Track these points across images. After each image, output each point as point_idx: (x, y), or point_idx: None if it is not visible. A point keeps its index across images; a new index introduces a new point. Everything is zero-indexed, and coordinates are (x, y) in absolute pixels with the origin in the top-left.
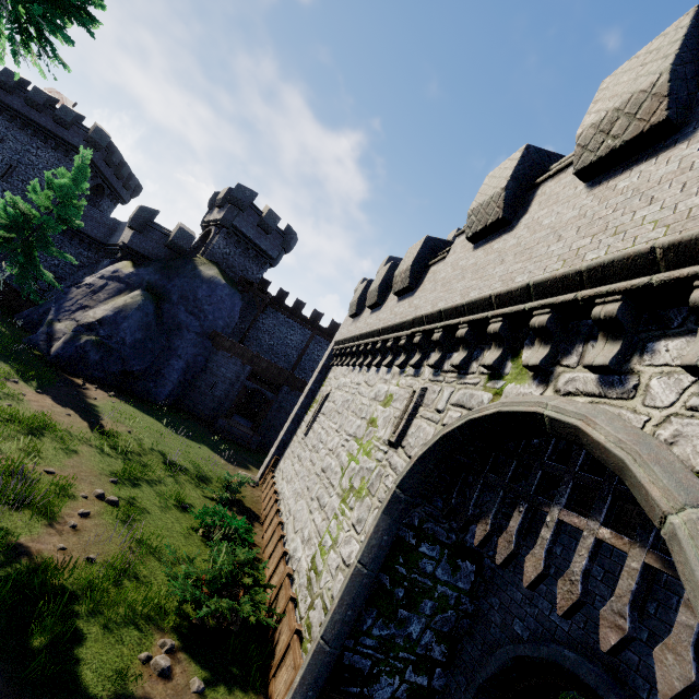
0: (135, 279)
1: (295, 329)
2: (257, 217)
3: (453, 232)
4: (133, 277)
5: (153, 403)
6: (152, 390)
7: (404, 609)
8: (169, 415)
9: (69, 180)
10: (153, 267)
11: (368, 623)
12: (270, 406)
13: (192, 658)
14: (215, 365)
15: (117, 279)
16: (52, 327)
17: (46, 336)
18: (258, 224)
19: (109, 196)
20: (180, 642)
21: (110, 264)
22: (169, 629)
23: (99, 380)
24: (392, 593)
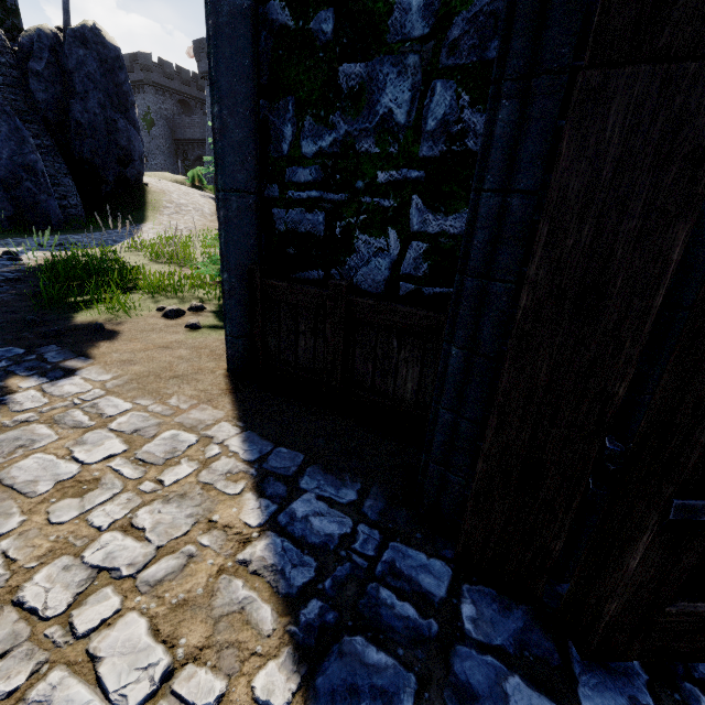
0: None
1: None
2: None
3: None
4: None
5: None
6: None
7: (351, 63)
8: None
9: None
10: None
11: (287, 136)
12: None
13: (217, 316)
14: None
15: None
16: None
17: None
18: None
19: None
20: (216, 310)
21: None
22: (215, 304)
23: None
24: (309, 39)
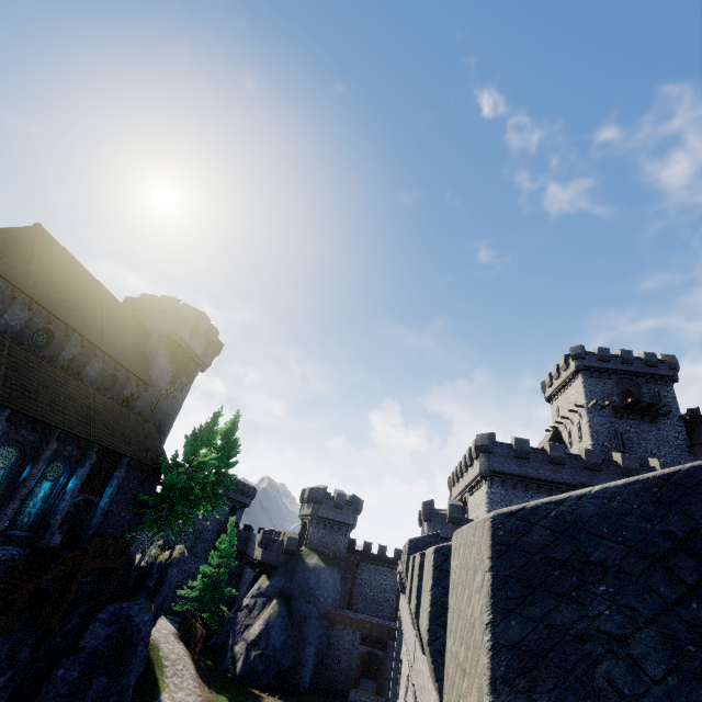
0: (271, 589)
1: (385, 573)
2: (331, 502)
3: (463, 457)
4: (270, 589)
5: (302, 693)
6: (299, 681)
7: None
8: (315, 701)
9: (227, 542)
10: (279, 574)
11: None
12: (383, 665)
13: None
14: (335, 639)
15: (261, 594)
16: (234, 650)
17: (231, 660)
18: (333, 507)
19: (239, 508)
20: None
21: (254, 579)
22: None
23: (267, 686)
24: None
